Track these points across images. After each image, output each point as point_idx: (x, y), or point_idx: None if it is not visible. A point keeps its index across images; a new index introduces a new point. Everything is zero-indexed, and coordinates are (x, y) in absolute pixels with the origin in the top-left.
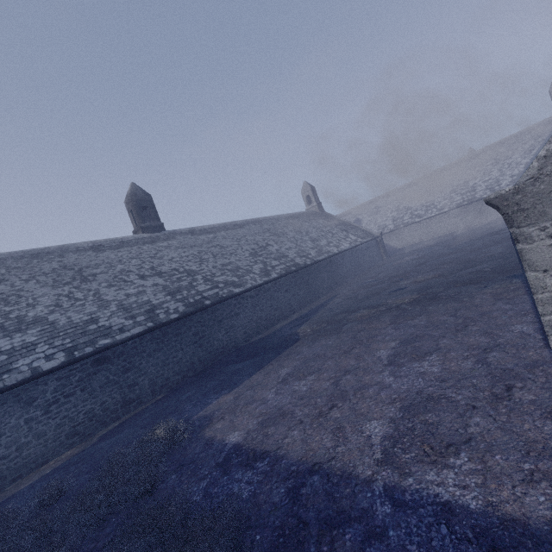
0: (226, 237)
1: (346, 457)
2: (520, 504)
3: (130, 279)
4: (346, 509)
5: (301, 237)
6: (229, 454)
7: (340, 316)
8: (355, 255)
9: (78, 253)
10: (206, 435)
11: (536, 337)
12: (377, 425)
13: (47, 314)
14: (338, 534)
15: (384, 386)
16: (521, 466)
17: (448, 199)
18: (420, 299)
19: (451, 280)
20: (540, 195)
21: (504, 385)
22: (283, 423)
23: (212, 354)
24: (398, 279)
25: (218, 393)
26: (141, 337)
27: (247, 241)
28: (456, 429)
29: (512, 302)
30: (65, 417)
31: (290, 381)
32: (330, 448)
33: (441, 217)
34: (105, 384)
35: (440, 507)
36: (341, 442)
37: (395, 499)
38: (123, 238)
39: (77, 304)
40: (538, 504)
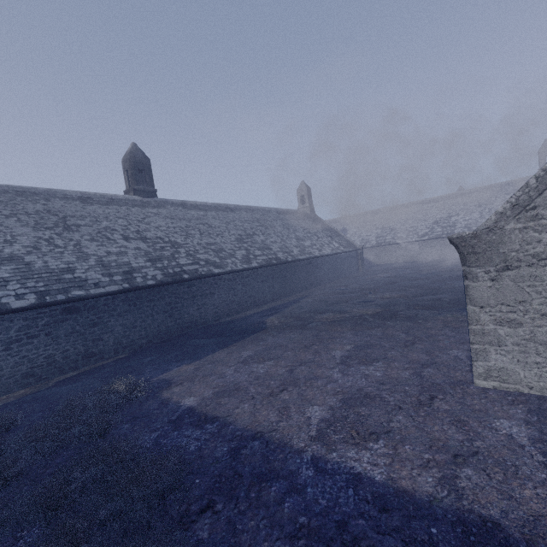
0: (216, 218)
1: (286, 431)
2: (413, 481)
3: (114, 237)
4: (277, 469)
5: (288, 234)
6: (183, 415)
7: (307, 315)
8: (335, 262)
9: (64, 200)
10: (163, 395)
11: (465, 362)
12: (318, 410)
13: (24, 254)
14: (266, 486)
15: (331, 380)
16: (422, 455)
17: (430, 229)
18: (382, 314)
19: (413, 302)
20: (491, 244)
21: (429, 395)
22: (236, 397)
23: (180, 326)
24: (367, 292)
25: (180, 362)
26: (115, 296)
27: (235, 225)
28: (381, 422)
29: (457, 331)
30: (25, 357)
31: (250, 363)
32: (274, 422)
33: (420, 244)
34: (71, 333)
35: (352, 476)
36: (284, 419)
37: (318, 467)
38: (114, 196)
39: (56, 250)
40: (426, 482)
